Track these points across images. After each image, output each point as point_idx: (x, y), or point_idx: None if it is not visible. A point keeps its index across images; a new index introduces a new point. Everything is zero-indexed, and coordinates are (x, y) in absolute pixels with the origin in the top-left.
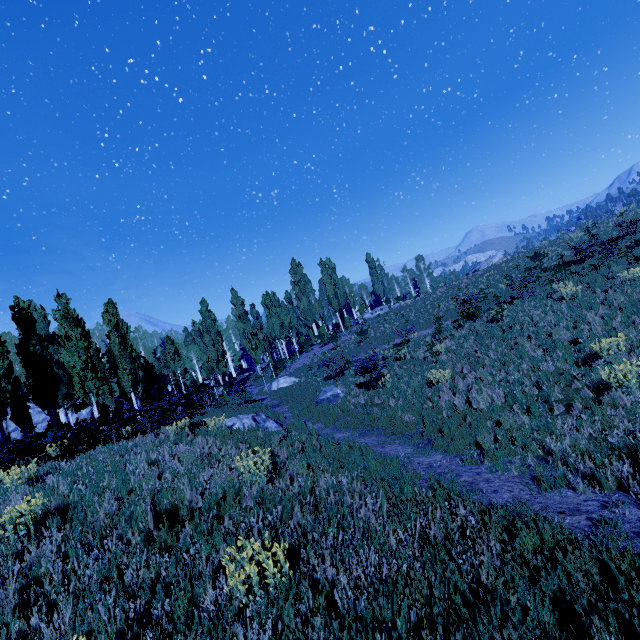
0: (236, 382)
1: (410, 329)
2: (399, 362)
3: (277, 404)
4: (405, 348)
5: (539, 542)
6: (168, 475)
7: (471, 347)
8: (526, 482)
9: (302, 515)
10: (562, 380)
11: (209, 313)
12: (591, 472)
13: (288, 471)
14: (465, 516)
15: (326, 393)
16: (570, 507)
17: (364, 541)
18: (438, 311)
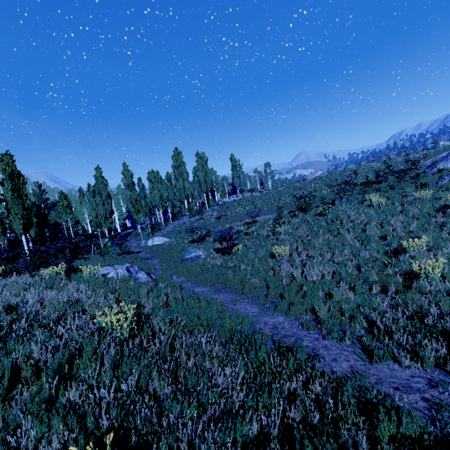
0: (120, 236)
1: (258, 213)
2: (248, 236)
3: (150, 257)
4: (254, 226)
5: (399, 435)
6: (24, 324)
7: (304, 232)
8: (358, 352)
9: (159, 383)
10: (377, 266)
11: (102, 179)
12: (410, 348)
13: (151, 326)
14: (319, 392)
15: (191, 254)
16: (402, 383)
17: (227, 434)
18: (278, 203)
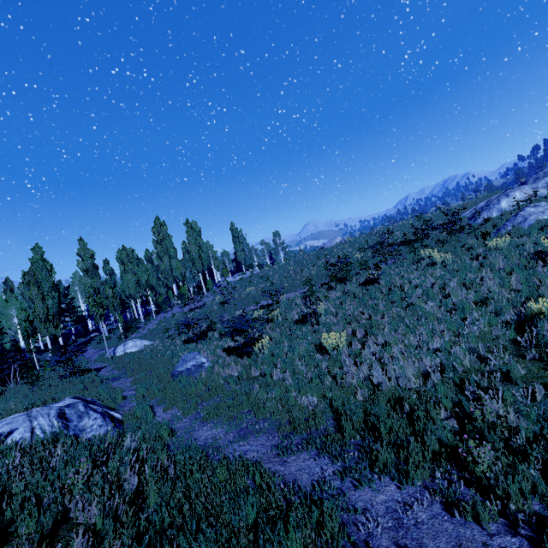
0: (75, 345)
1: (279, 290)
2: (271, 324)
3: (118, 376)
4: (278, 309)
5: None
6: None
7: (355, 308)
8: None
9: None
10: (508, 348)
11: (44, 262)
12: None
13: None
14: None
15: (186, 363)
16: None
17: None
18: (301, 276)
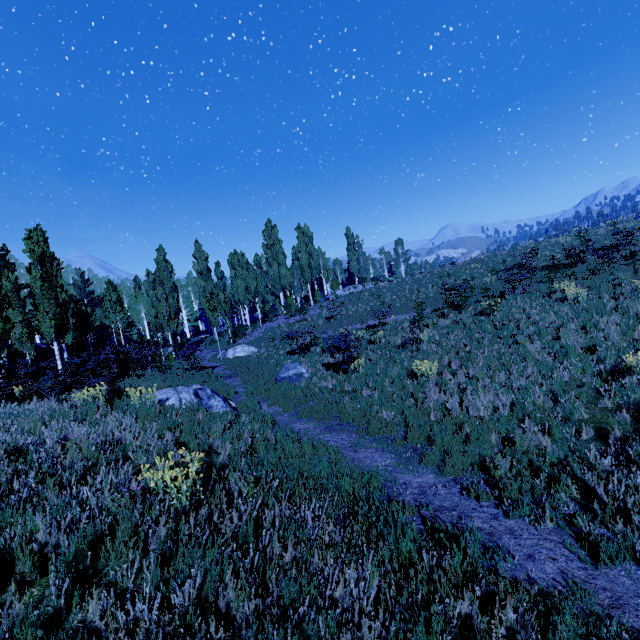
0: (189, 343)
1: (387, 311)
2: (373, 345)
3: (230, 375)
4: (382, 331)
5: None
6: (33, 480)
7: (459, 340)
8: (570, 543)
9: (236, 594)
10: (585, 395)
11: (166, 263)
12: None
13: (226, 486)
14: (514, 624)
15: (288, 371)
16: None
17: None
18: (416, 297)
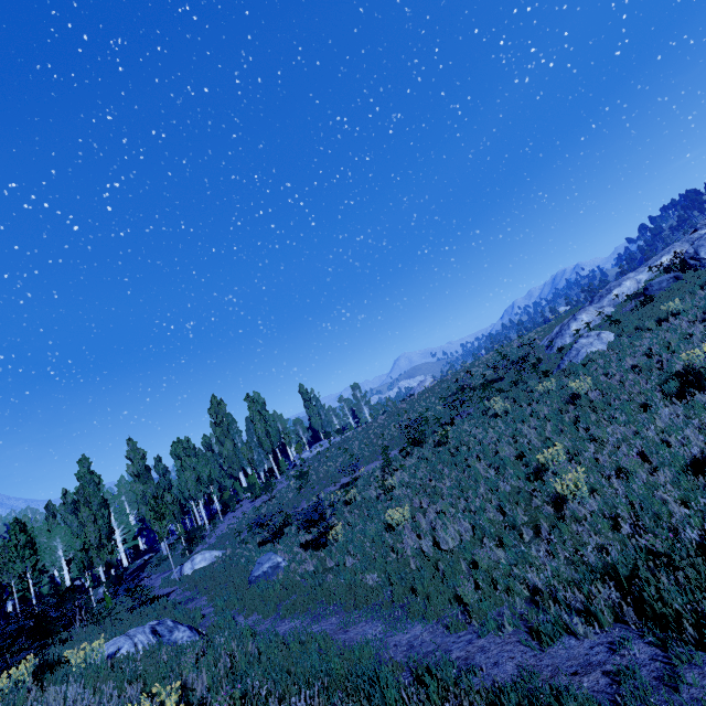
0: (128, 573)
1: (357, 464)
2: (349, 506)
3: (191, 597)
4: (354, 488)
5: None
6: None
7: (425, 476)
8: (524, 639)
9: None
10: (521, 499)
11: (91, 475)
12: (583, 606)
13: None
14: None
15: (262, 565)
16: (580, 662)
17: None
18: (383, 440)
